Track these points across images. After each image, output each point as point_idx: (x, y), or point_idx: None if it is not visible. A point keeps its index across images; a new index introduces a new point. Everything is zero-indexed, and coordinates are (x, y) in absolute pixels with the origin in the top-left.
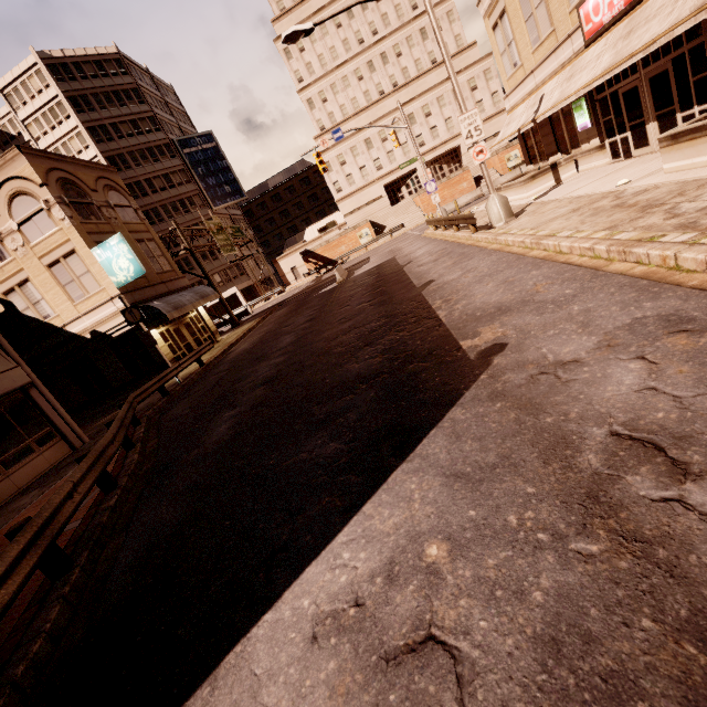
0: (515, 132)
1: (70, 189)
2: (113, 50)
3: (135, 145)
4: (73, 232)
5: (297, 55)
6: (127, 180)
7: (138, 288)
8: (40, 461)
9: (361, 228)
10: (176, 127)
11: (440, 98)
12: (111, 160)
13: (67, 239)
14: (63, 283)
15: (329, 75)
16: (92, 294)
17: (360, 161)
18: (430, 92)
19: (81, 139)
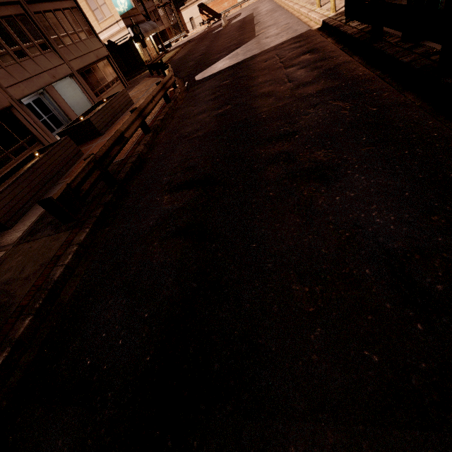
0: None
1: None
2: None
3: None
4: None
5: None
6: None
7: (126, 17)
8: (118, 87)
9: None
10: None
11: None
12: None
13: None
14: (93, 9)
15: None
16: (107, 18)
17: None
18: None
19: None
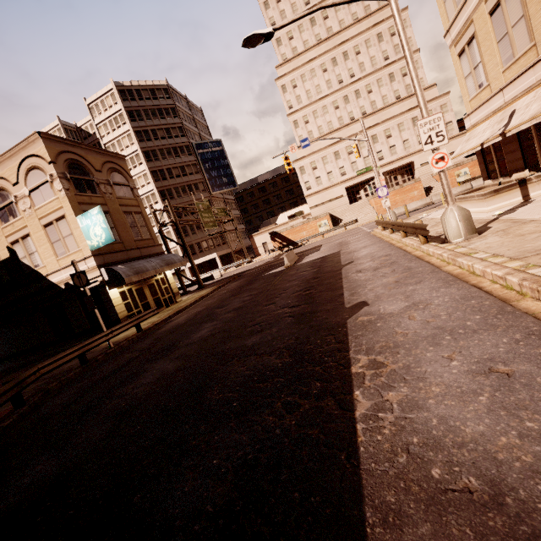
0: (477, 146)
1: (75, 168)
2: (164, 83)
3: (165, 144)
4: (66, 201)
5: (291, 90)
6: (154, 168)
7: (111, 252)
8: None
9: (321, 219)
10: (197, 135)
11: (400, 125)
12: (146, 154)
13: (61, 206)
14: (52, 241)
15: (313, 104)
16: (71, 252)
17: (328, 168)
18: (392, 119)
19: (129, 138)
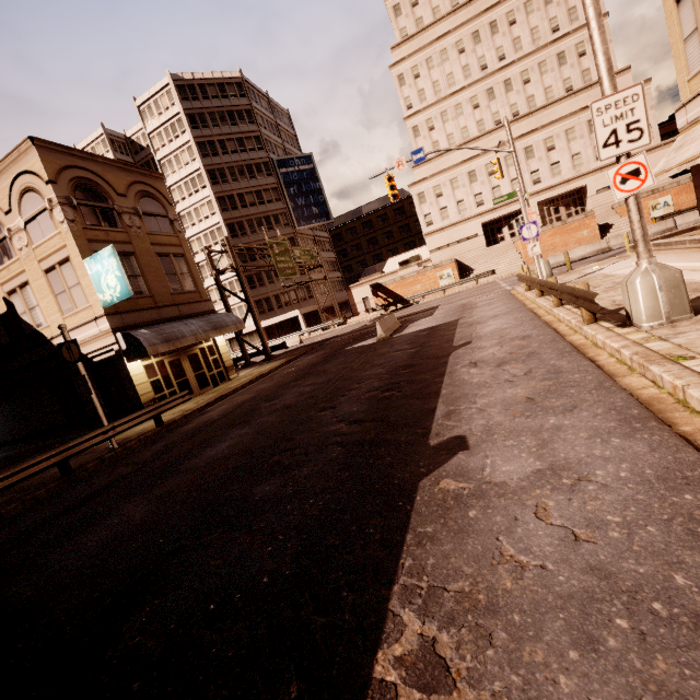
0: (697, 155)
1: (86, 190)
2: (237, 74)
3: (236, 161)
4: (70, 237)
5: (411, 82)
6: (221, 193)
7: (135, 310)
8: None
9: (444, 267)
10: (280, 148)
11: (569, 131)
12: (211, 173)
13: (64, 244)
14: (56, 292)
15: (441, 102)
16: (80, 309)
17: (459, 195)
18: (558, 123)
19: (190, 153)
